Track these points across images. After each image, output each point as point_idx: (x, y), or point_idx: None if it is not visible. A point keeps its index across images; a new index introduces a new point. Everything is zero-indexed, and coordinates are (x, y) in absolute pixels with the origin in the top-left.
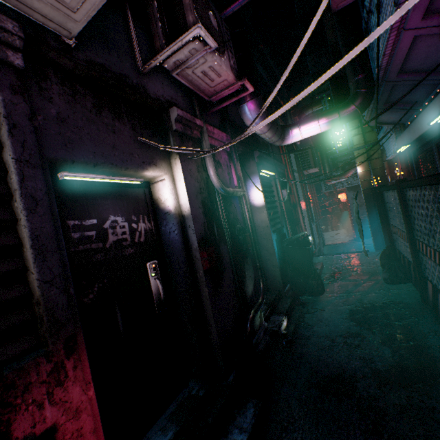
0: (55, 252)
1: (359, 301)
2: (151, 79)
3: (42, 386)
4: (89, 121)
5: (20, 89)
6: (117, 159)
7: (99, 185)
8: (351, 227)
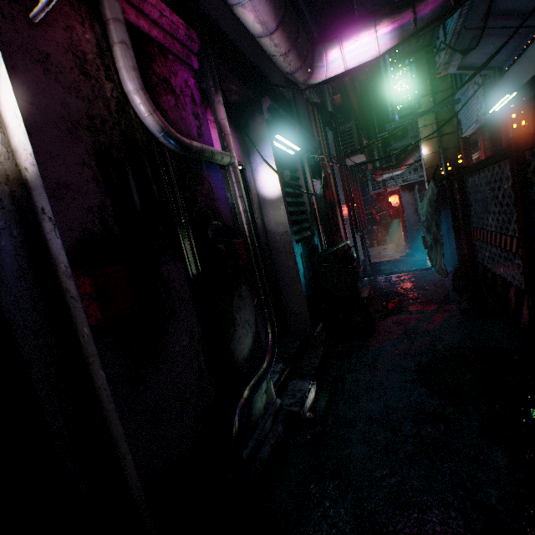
0: None
1: (430, 348)
2: None
3: None
4: None
5: None
6: None
7: None
8: (401, 241)
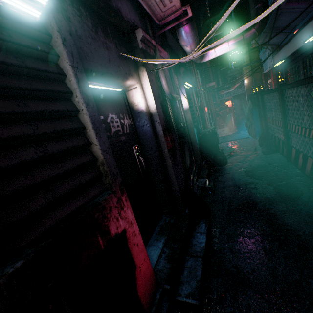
0: (103, 132)
1: (249, 166)
2: (122, 4)
3: (116, 209)
4: (93, 39)
5: (59, 8)
6: (113, 70)
7: (99, 91)
8: (232, 125)
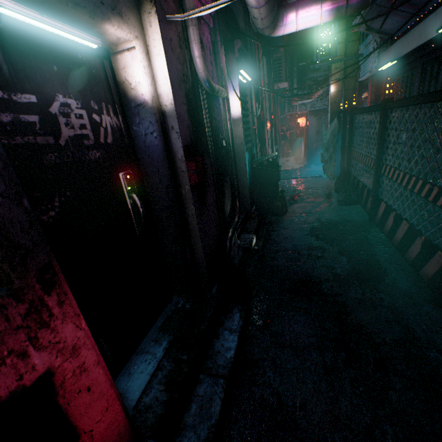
0: None
1: (317, 220)
2: None
3: (19, 332)
4: None
5: None
6: None
7: (26, 31)
8: (301, 155)
